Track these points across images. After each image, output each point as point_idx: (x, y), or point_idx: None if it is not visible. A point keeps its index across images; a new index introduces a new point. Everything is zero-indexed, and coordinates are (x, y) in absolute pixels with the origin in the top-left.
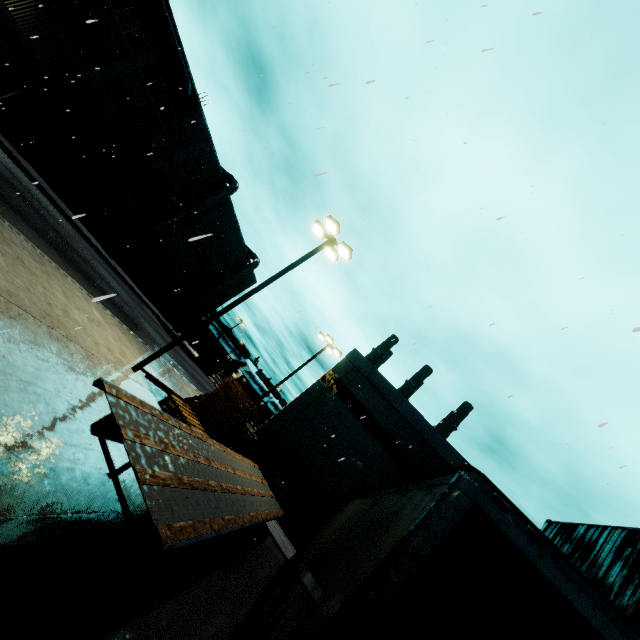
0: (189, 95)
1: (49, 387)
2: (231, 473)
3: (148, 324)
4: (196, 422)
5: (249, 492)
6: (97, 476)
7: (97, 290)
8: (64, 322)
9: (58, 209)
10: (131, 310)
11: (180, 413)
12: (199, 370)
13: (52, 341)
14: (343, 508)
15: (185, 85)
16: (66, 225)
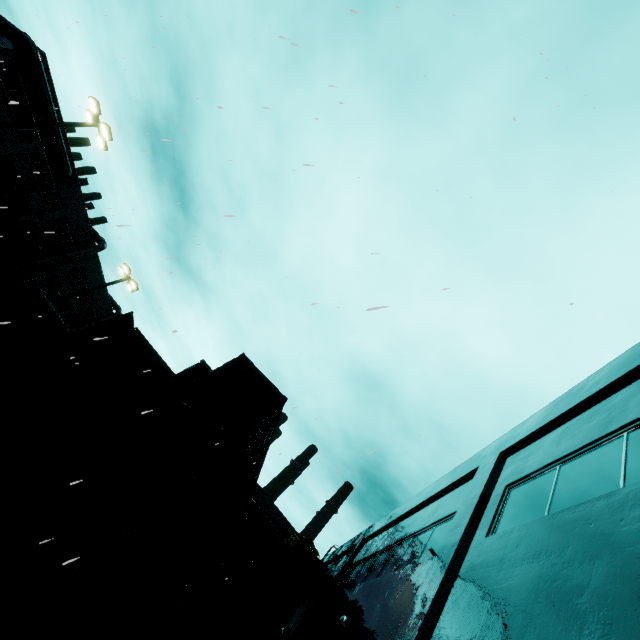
0: (70, 176)
1: None
2: None
3: None
4: None
5: None
6: None
7: None
8: None
9: None
10: None
11: None
12: None
13: None
14: None
15: (66, 170)
16: None
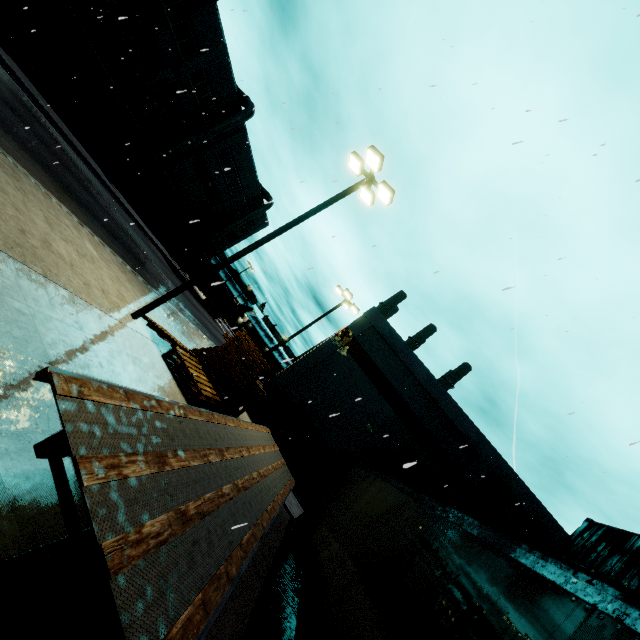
0: None
1: (8, 347)
2: (246, 456)
3: (153, 262)
4: (203, 378)
5: (264, 474)
6: (73, 473)
7: (94, 220)
8: (42, 256)
9: (49, 120)
10: (134, 245)
11: (186, 369)
12: (206, 313)
13: (21, 281)
14: (357, 479)
15: None
16: (59, 140)
